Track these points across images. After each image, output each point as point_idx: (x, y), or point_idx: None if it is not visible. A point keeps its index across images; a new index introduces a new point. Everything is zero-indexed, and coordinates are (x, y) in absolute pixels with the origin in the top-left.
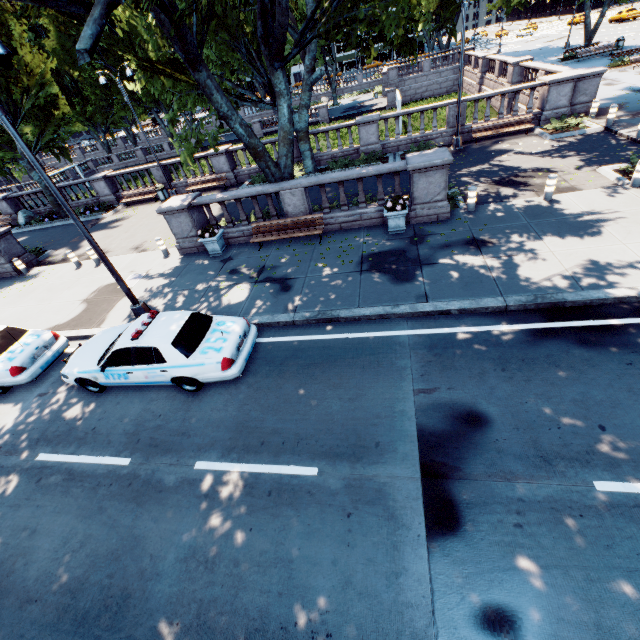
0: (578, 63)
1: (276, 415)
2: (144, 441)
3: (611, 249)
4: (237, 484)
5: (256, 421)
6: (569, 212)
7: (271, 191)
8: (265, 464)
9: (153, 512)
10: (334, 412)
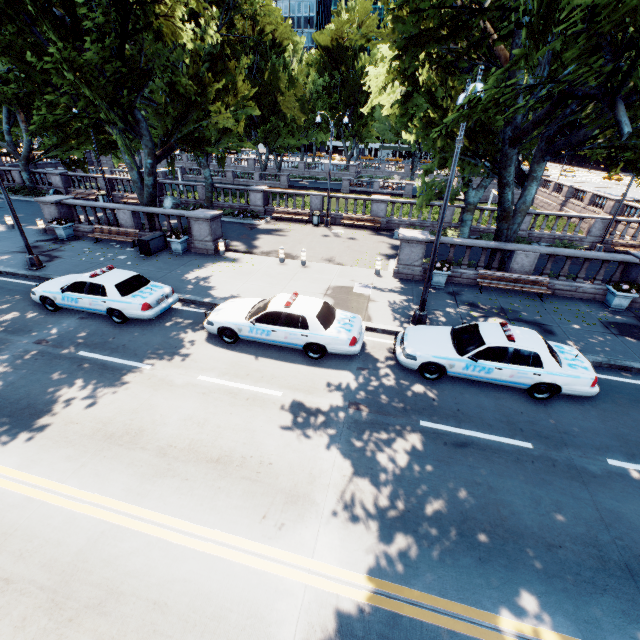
0: None
1: None
2: (528, 431)
3: None
4: None
5: (632, 436)
6: None
7: (509, 248)
8: None
9: (606, 493)
10: None
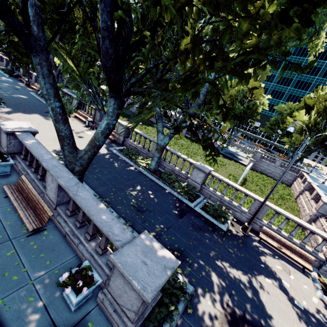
0: None
1: None
2: None
3: None
4: None
5: None
6: None
7: (44, 165)
8: None
9: None
10: None
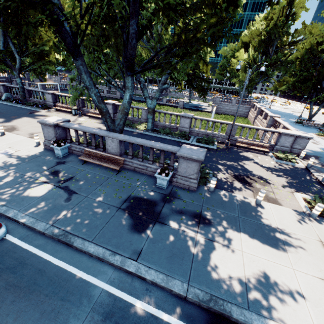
0: (303, 126)
1: None
2: None
3: (283, 270)
4: None
5: None
6: (266, 219)
7: (101, 134)
8: None
9: None
10: None
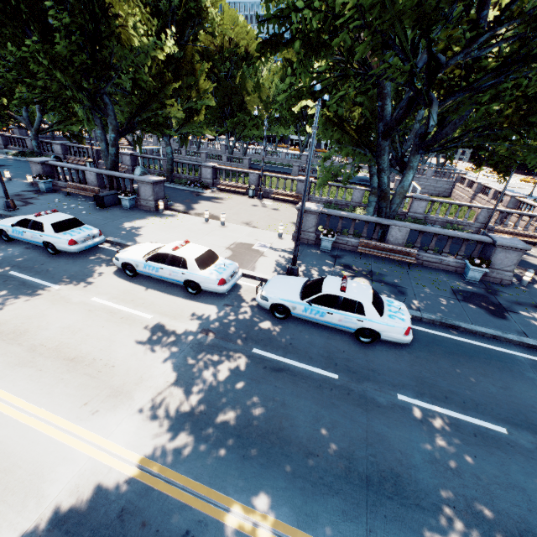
0: None
1: (445, 380)
2: (341, 366)
3: None
4: (442, 420)
5: (430, 380)
6: None
7: (385, 223)
8: (458, 413)
9: (381, 420)
10: (494, 393)
